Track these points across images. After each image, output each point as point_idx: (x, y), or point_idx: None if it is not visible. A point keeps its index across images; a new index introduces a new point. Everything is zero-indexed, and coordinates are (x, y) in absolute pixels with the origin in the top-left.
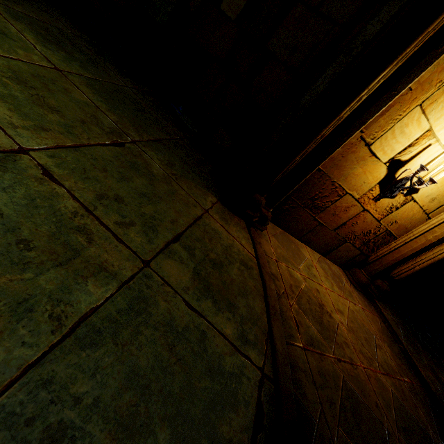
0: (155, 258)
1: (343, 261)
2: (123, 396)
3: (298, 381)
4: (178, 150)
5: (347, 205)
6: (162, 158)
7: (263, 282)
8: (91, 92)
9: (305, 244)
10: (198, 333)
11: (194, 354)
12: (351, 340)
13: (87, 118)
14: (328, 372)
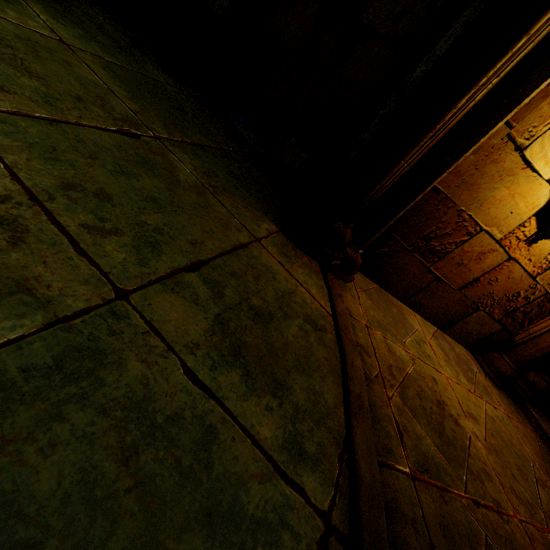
0: (144, 288)
1: (472, 340)
2: None
3: (401, 544)
4: (227, 161)
5: (482, 250)
6: (199, 164)
7: (341, 354)
8: (108, 75)
9: (413, 310)
10: (200, 430)
11: (180, 474)
12: (494, 467)
13: (89, 97)
14: (458, 527)
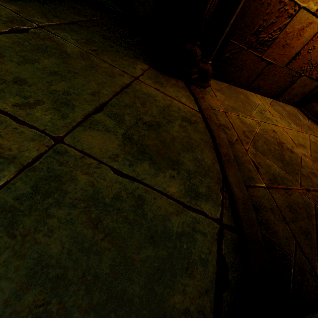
0: (71, 132)
1: (297, 99)
2: (24, 298)
3: (265, 221)
4: (98, 28)
5: (301, 26)
6: (78, 37)
7: (210, 133)
8: None
9: (254, 92)
10: (133, 199)
11: (129, 224)
12: (317, 169)
13: None
14: (298, 205)
